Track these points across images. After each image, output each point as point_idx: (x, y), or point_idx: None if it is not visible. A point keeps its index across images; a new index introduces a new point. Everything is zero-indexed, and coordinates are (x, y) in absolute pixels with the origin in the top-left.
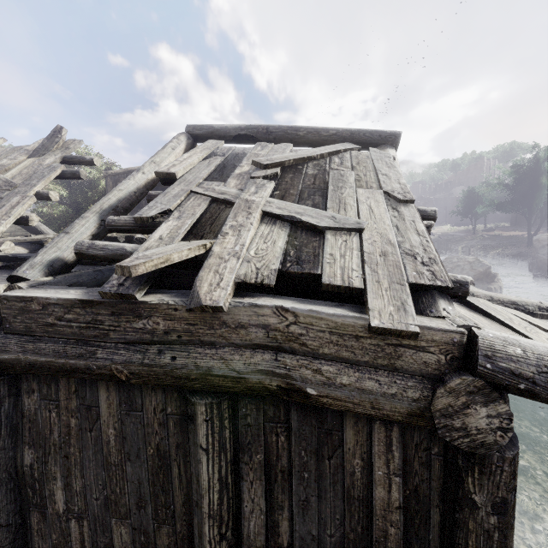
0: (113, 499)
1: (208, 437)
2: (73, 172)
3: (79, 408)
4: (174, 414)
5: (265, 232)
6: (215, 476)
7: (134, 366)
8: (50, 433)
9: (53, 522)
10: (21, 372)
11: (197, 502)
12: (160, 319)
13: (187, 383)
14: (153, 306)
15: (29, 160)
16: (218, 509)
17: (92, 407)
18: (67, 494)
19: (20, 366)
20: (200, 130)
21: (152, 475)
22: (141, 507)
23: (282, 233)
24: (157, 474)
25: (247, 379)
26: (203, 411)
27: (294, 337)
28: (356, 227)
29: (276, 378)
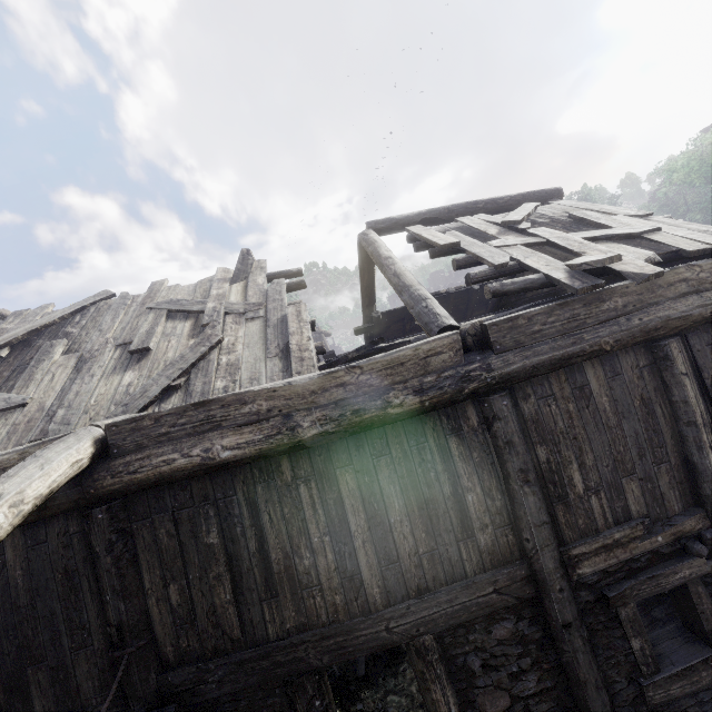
0: (620, 460)
1: (684, 364)
2: (297, 283)
3: (572, 392)
4: (645, 366)
5: (602, 246)
6: (697, 392)
7: (619, 334)
8: (555, 424)
9: (577, 507)
10: (524, 378)
11: (690, 421)
12: (618, 298)
13: (655, 333)
14: (612, 290)
15: (235, 286)
16: (707, 418)
17: (584, 386)
18: (583, 473)
19: (525, 371)
20: (383, 224)
21: (644, 423)
22: (642, 456)
23: (614, 244)
24: (647, 420)
25: (693, 314)
26: (676, 346)
27: (704, 280)
28: (657, 228)
29: (710, 307)
